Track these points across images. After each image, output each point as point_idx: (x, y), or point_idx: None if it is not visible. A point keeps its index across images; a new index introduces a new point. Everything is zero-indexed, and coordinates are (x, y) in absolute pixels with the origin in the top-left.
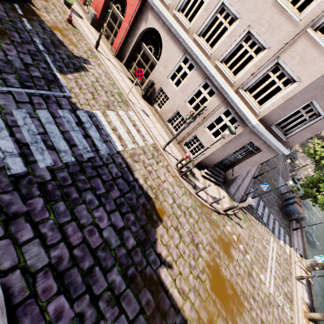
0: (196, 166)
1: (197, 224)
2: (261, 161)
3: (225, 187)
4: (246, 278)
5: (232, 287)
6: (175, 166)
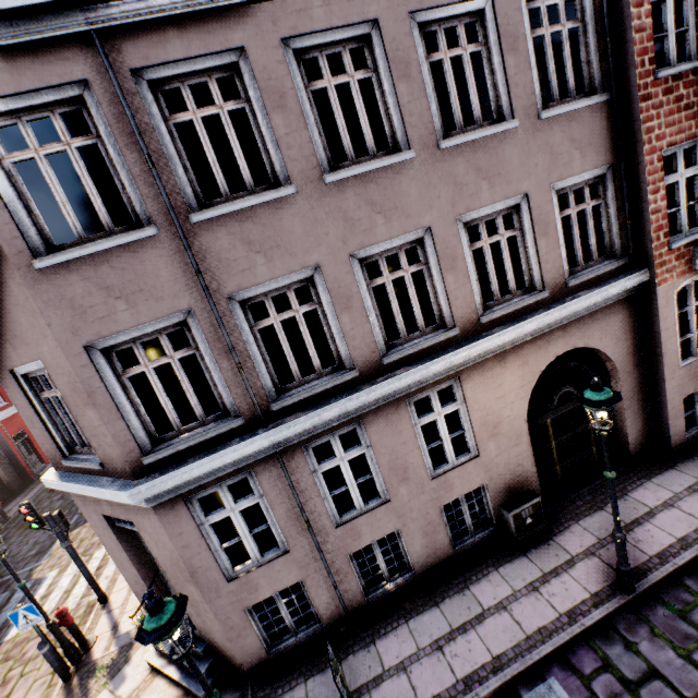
0: None
1: None
2: (175, 553)
3: None
4: None
5: None
6: (79, 648)
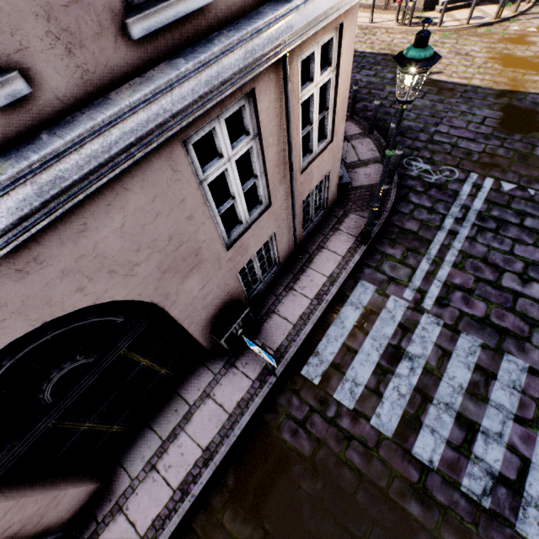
0: (425, 11)
1: (457, 44)
2: None
3: (490, 2)
4: None
5: None
6: (396, 24)
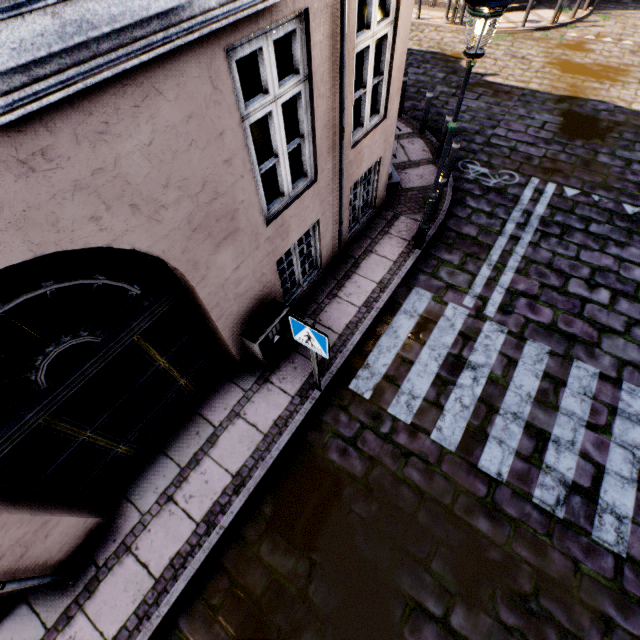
0: None
1: (513, 47)
2: None
3: (545, 7)
4: (628, 56)
5: (601, 66)
6: (446, 21)
